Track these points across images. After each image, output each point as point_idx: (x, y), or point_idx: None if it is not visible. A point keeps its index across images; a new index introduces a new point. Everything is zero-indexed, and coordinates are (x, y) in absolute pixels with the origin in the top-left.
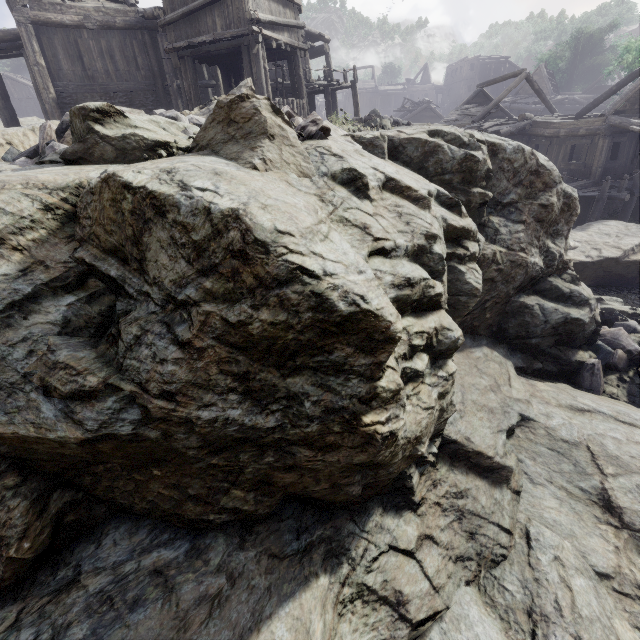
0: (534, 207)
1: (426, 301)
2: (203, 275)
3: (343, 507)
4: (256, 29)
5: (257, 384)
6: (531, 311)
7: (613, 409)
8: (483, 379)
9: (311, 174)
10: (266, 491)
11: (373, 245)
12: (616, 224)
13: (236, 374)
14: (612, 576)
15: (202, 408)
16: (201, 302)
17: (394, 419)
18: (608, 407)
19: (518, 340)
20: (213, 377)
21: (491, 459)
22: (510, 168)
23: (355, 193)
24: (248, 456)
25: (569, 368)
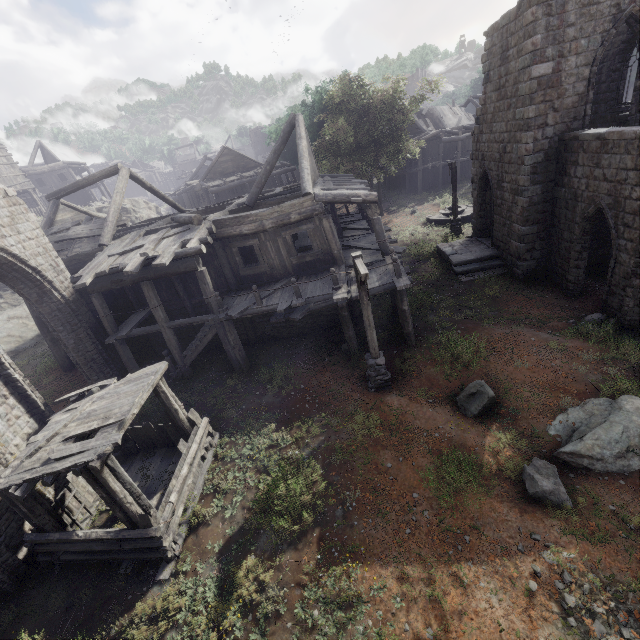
0: None
1: None
2: None
3: None
4: None
5: None
6: None
7: None
8: None
9: None
10: None
11: None
12: None
13: None
14: None
15: None
16: None
17: None
18: None
19: None
20: None
21: None
22: None
23: None
24: None
25: None
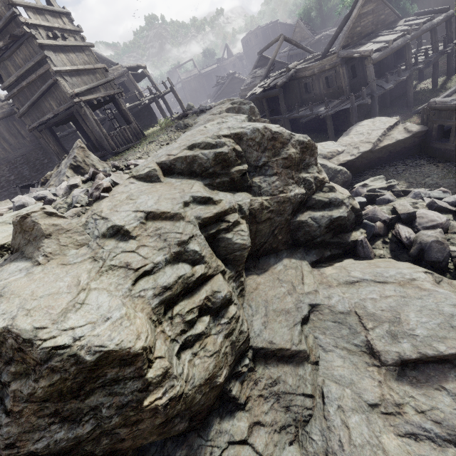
0: (279, 161)
1: (192, 284)
2: (8, 364)
3: (190, 430)
4: (77, 100)
5: (67, 412)
6: (307, 224)
7: (373, 274)
8: (283, 287)
9: (87, 241)
10: (120, 454)
11: (136, 274)
12: (367, 123)
13: (50, 414)
14: (379, 403)
15: (36, 443)
16: (12, 381)
17: (170, 389)
18: (370, 273)
19: (309, 242)
20: (35, 423)
21: (290, 350)
22: (254, 143)
23: (122, 238)
24: (91, 446)
25: (349, 247)
